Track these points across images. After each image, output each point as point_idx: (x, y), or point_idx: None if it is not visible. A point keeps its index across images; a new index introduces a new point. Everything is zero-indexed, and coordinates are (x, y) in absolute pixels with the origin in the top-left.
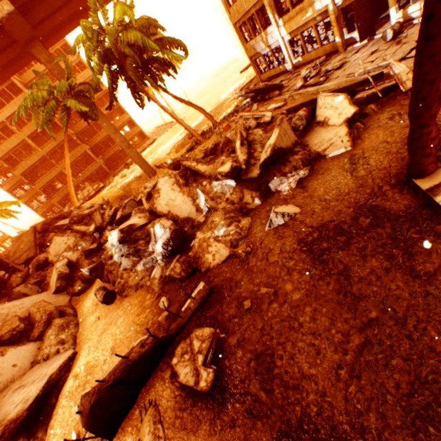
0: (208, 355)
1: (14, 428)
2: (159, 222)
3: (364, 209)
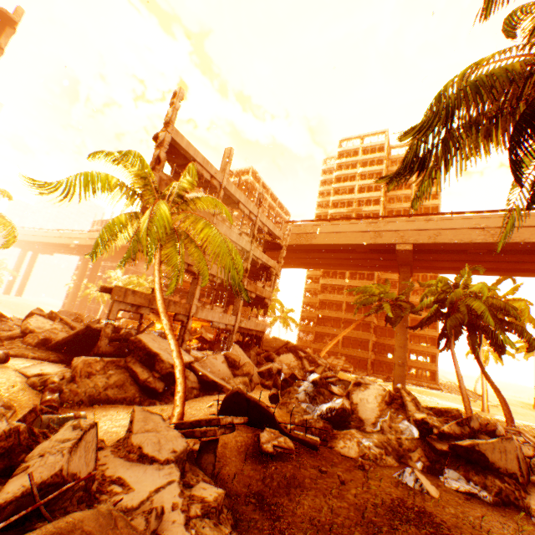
0: (278, 447)
1: (204, 379)
2: (342, 399)
3: None
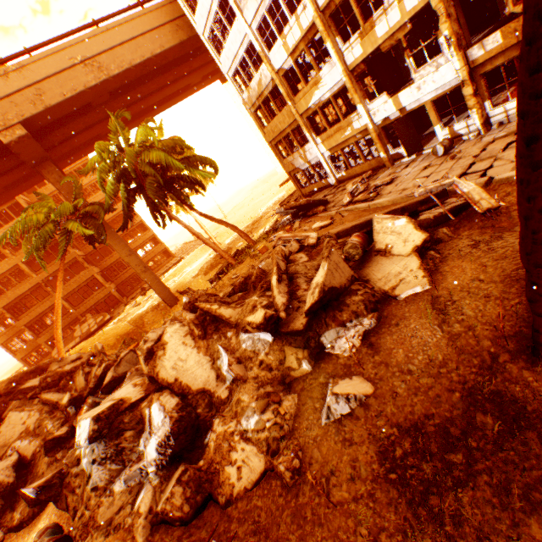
0: None
1: None
2: (158, 400)
3: (478, 395)
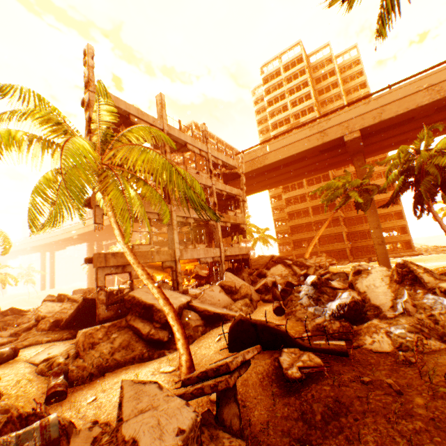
0: (305, 368)
1: (205, 314)
2: (348, 291)
3: None
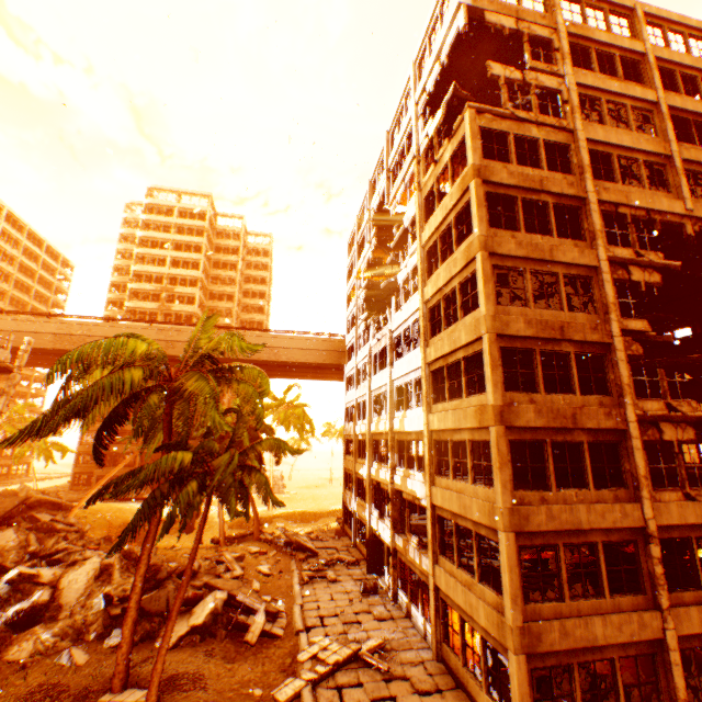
0: None
1: None
2: (45, 590)
3: (86, 691)
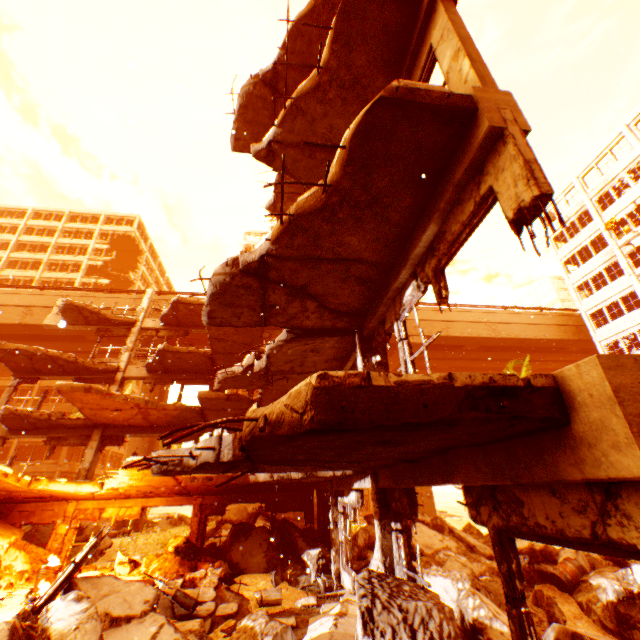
0: None
1: None
2: None
3: None
